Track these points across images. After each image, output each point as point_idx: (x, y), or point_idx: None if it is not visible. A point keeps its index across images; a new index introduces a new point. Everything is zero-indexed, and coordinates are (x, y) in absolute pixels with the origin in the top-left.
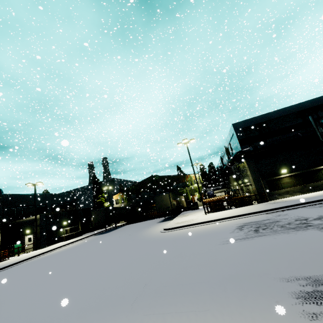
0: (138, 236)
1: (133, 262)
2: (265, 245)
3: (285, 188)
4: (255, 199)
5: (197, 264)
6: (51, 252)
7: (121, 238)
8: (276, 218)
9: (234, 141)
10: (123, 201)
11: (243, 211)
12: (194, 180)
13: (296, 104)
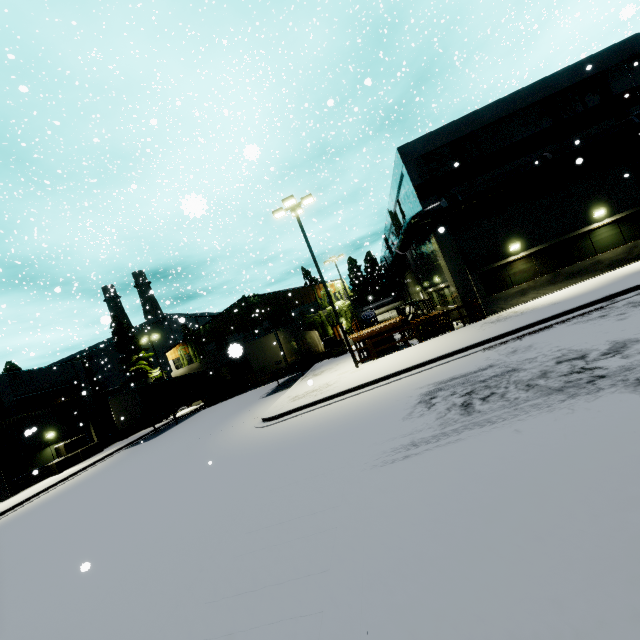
0: (205, 447)
1: (142, 560)
2: (496, 465)
3: (518, 284)
4: (458, 315)
5: (298, 569)
6: (9, 513)
7: (170, 454)
8: (510, 360)
9: (407, 192)
10: (192, 361)
11: (433, 351)
12: (334, 293)
13: (539, 81)
